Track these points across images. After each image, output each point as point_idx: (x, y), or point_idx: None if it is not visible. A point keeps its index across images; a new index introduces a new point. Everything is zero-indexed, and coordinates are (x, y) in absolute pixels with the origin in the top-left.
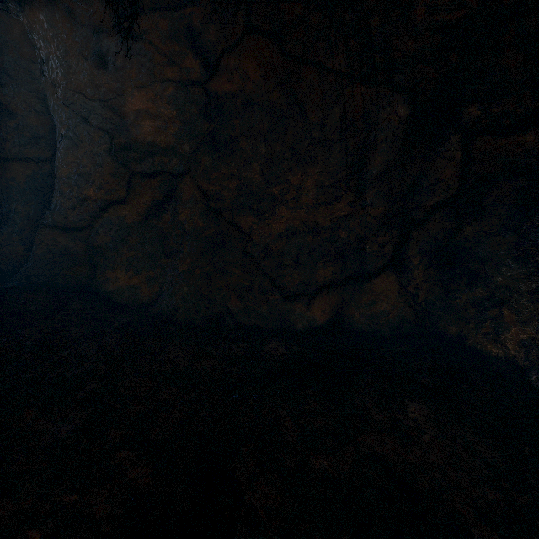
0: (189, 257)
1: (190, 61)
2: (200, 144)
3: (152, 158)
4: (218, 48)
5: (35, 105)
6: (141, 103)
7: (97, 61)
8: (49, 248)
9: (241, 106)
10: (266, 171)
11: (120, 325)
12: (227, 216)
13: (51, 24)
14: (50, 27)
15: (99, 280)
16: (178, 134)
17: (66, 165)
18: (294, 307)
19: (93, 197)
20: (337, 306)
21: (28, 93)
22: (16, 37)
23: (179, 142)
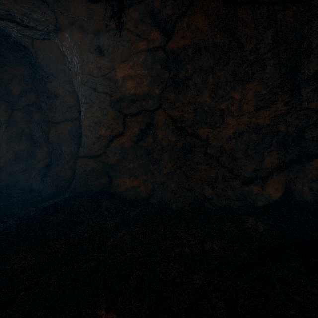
0: (169, 162)
1: (153, 34)
2: (165, 87)
3: (135, 103)
4: (173, 17)
5: (68, 89)
6: (125, 71)
7: (98, 52)
8: (84, 169)
9: (191, 53)
10: (213, 94)
11: (135, 215)
12: (190, 130)
13: (72, 38)
14: (71, 40)
15: (114, 185)
16: (150, 84)
17: (87, 119)
18: (252, 189)
19: (104, 135)
20: (285, 183)
21: (63, 83)
22: (55, 53)
23: (151, 89)
